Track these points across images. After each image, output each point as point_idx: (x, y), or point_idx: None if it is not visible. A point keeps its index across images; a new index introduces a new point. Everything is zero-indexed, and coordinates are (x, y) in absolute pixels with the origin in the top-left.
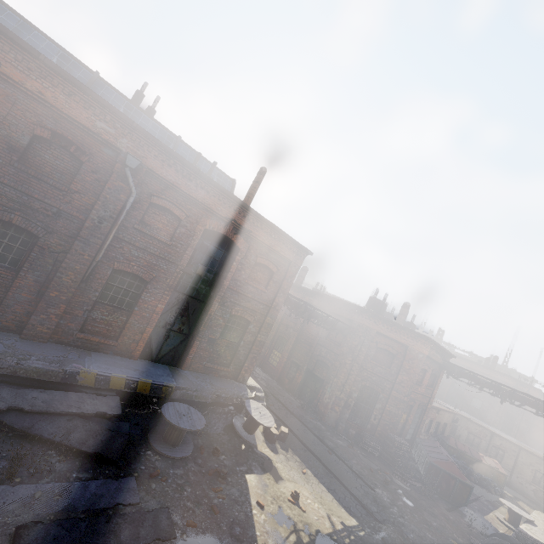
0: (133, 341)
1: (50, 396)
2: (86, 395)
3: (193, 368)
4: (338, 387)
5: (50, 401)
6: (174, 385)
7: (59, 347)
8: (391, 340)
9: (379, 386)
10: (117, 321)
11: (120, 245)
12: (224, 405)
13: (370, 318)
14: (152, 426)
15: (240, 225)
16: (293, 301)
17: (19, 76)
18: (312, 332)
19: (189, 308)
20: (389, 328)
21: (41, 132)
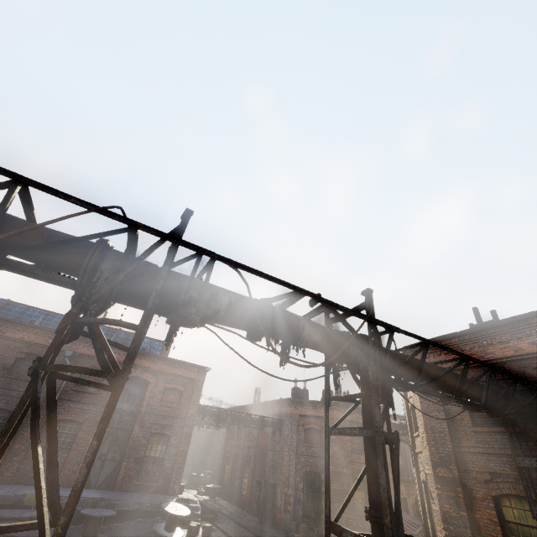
0: (72, 472)
1: (3, 511)
2: (28, 510)
3: (124, 488)
4: (284, 483)
5: (2, 513)
6: (99, 496)
7: (17, 485)
8: (313, 417)
9: (317, 466)
10: (61, 458)
11: (63, 403)
12: (152, 515)
13: (290, 405)
14: (78, 533)
15: (142, 366)
16: (213, 411)
17: (13, 335)
18: (263, 442)
19: (119, 438)
20: (307, 407)
21: (21, 355)
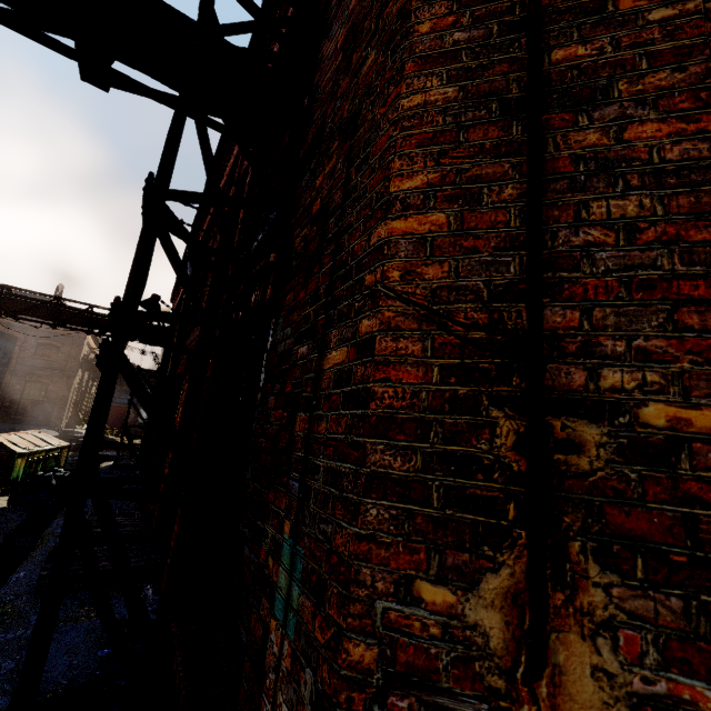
0: None
1: None
2: None
3: (3, 421)
4: None
5: None
6: None
7: None
8: None
9: None
10: None
11: None
12: None
13: None
14: None
15: (1, 322)
16: None
17: None
18: None
19: None
20: None
21: None
